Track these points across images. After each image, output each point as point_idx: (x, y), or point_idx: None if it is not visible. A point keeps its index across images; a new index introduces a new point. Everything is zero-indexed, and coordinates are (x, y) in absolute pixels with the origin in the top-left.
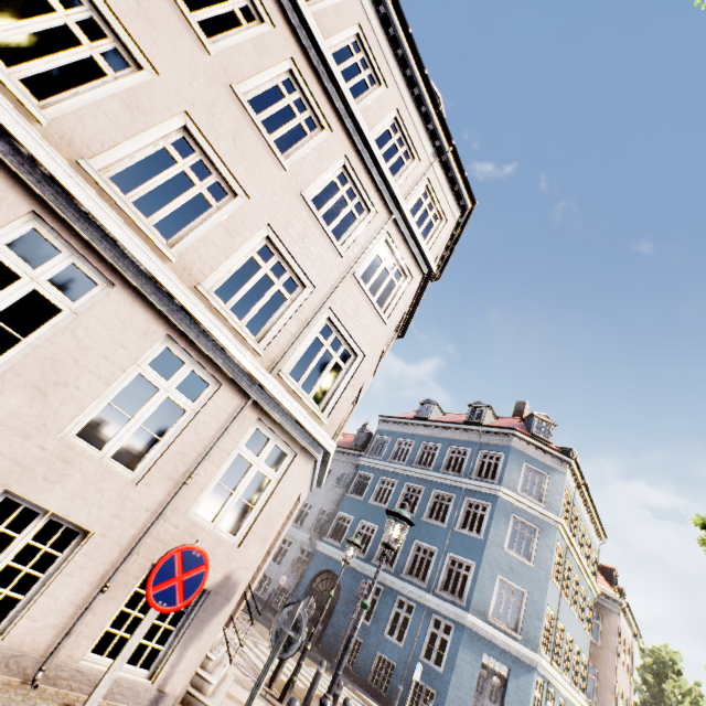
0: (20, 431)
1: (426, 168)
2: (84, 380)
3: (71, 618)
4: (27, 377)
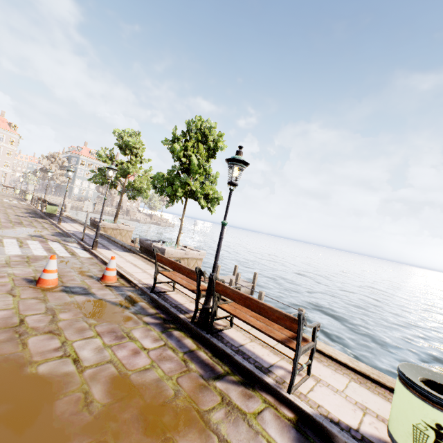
0: None
1: None
2: None
3: None
4: None
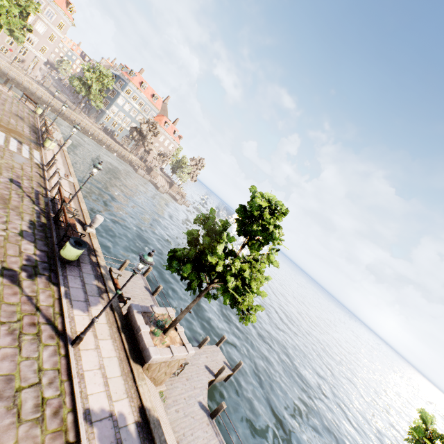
0: (2, 41)
1: (48, 5)
2: (5, 38)
3: (10, 56)
4: (1, 37)
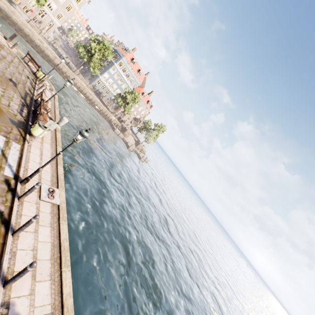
0: (26, 1)
1: None
2: None
3: (30, 16)
4: None
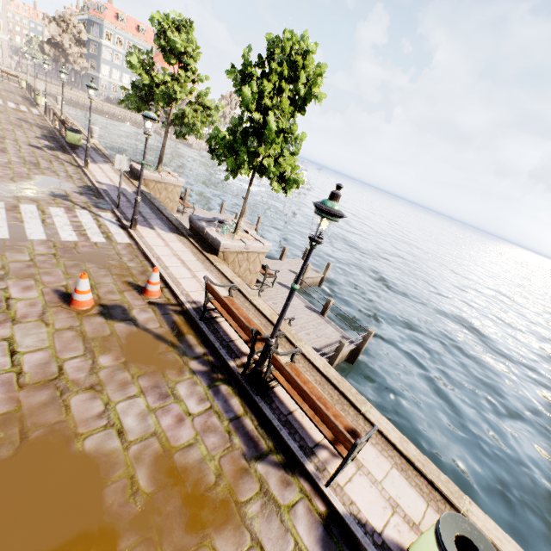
0: None
1: None
2: None
3: None
4: None
